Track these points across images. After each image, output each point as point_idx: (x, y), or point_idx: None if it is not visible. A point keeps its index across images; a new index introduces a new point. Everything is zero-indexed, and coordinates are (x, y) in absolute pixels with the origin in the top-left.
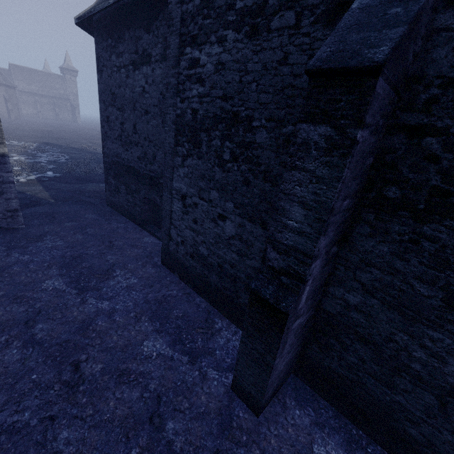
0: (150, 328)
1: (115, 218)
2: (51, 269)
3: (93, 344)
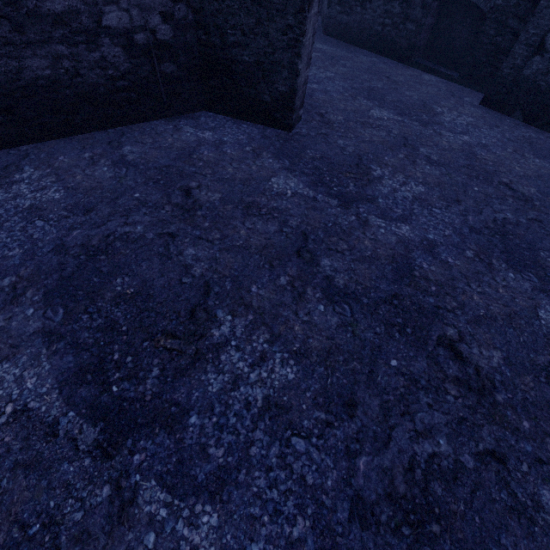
0: (546, 165)
1: (357, 51)
2: (359, 99)
3: (500, 171)
